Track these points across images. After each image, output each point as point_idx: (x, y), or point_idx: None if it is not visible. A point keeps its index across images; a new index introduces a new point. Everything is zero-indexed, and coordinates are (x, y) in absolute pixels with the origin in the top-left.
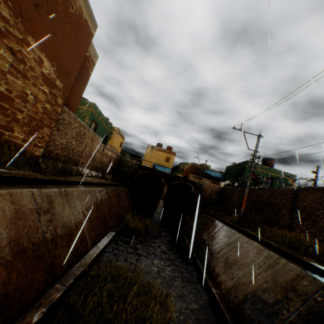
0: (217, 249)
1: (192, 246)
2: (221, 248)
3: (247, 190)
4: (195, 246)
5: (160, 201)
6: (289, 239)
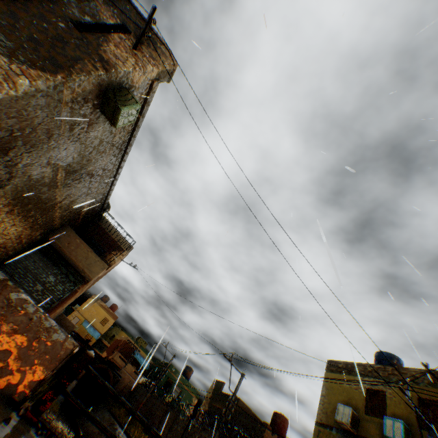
0: (101, 437)
1: (83, 434)
2: (104, 436)
3: (147, 396)
4: (85, 434)
5: (74, 381)
6: (143, 437)
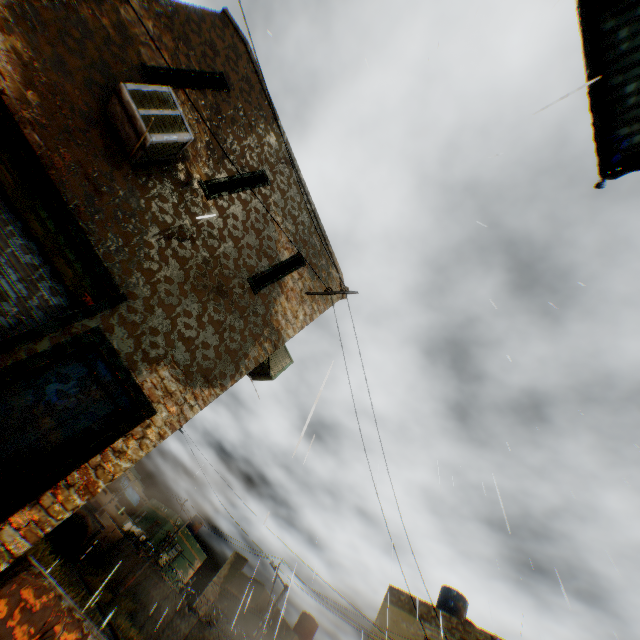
0: None
1: None
2: None
3: (142, 569)
4: None
5: None
6: (134, 633)
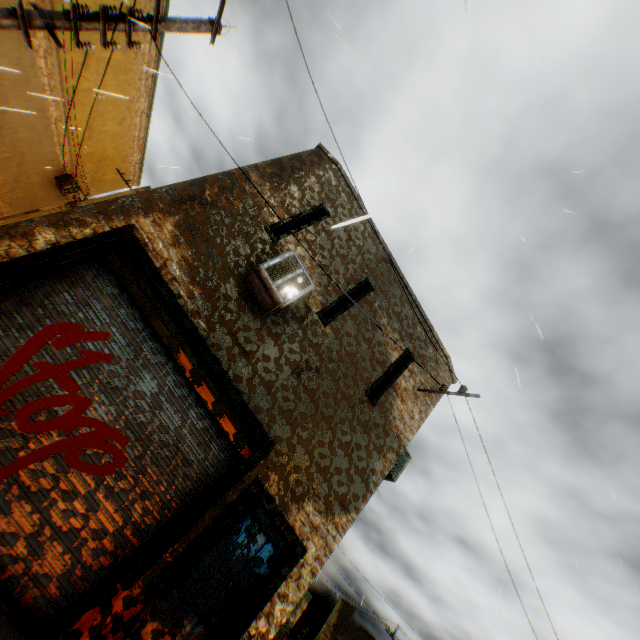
0: None
1: None
2: None
3: None
4: None
5: None
6: None
